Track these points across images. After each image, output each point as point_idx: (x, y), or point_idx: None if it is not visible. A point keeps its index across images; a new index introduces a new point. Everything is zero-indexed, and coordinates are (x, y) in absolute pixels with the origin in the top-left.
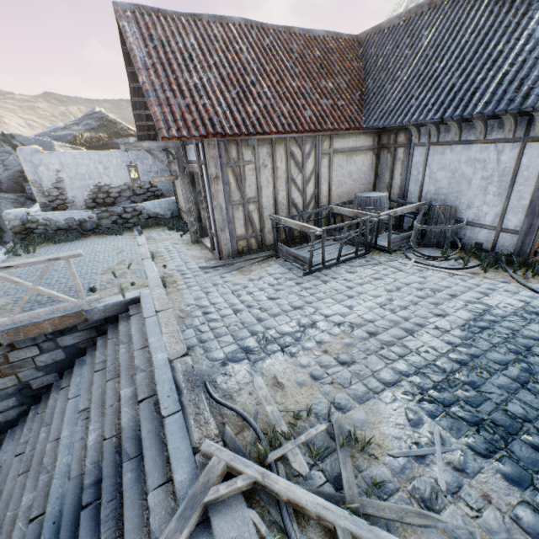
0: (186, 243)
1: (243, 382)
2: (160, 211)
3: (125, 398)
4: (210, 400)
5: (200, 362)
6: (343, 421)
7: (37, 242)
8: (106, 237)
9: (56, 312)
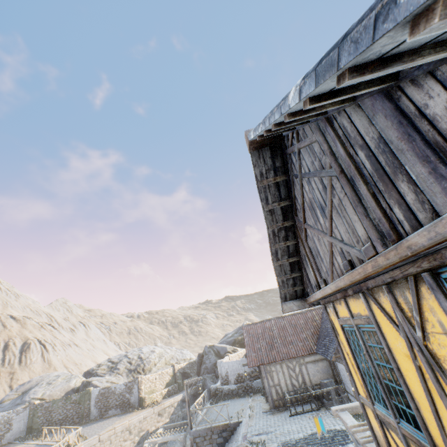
0: (264, 402)
1: (254, 438)
2: (260, 385)
3: (234, 443)
4: (247, 440)
5: (248, 434)
6: (266, 444)
7: (218, 399)
8: (239, 398)
9: (223, 422)
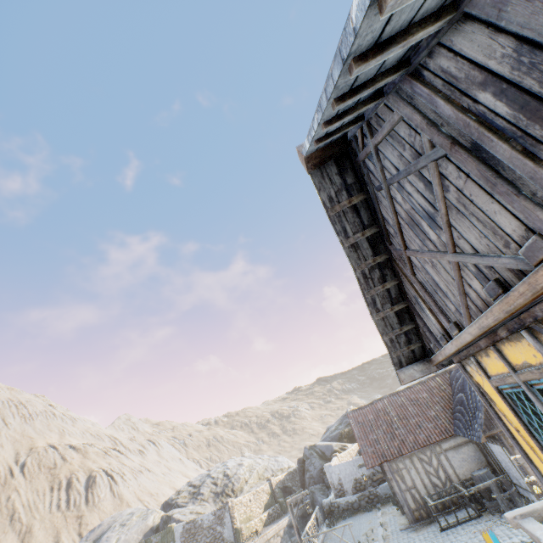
0: (399, 514)
1: None
2: (387, 491)
3: None
4: None
5: None
6: None
7: (336, 519)
8: (364, 513)
9: None
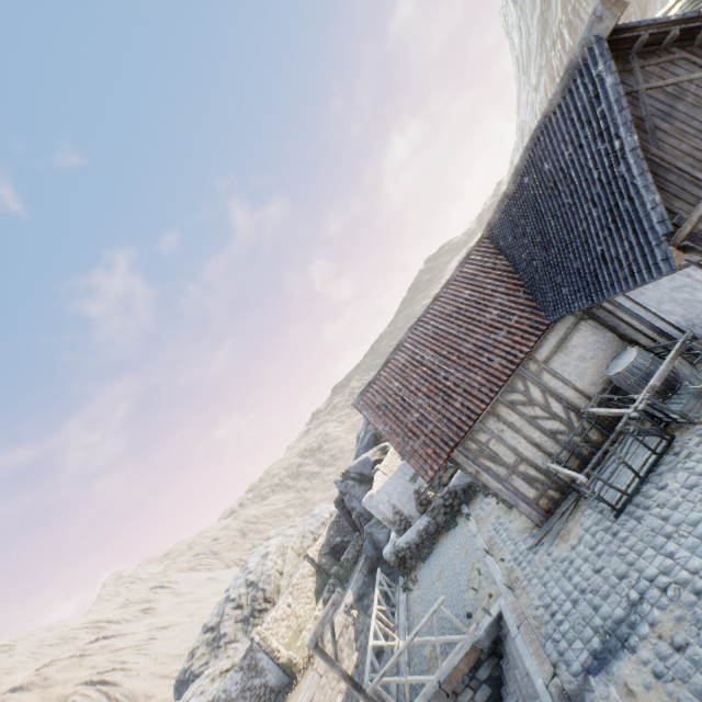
0: (505, 512)
1: (603, 696)
2: (467, 480)
3: None
4: None
5: (566, 680)
6: None
7: (413, 568)
8: (449, 535)
9: (460, 651)
